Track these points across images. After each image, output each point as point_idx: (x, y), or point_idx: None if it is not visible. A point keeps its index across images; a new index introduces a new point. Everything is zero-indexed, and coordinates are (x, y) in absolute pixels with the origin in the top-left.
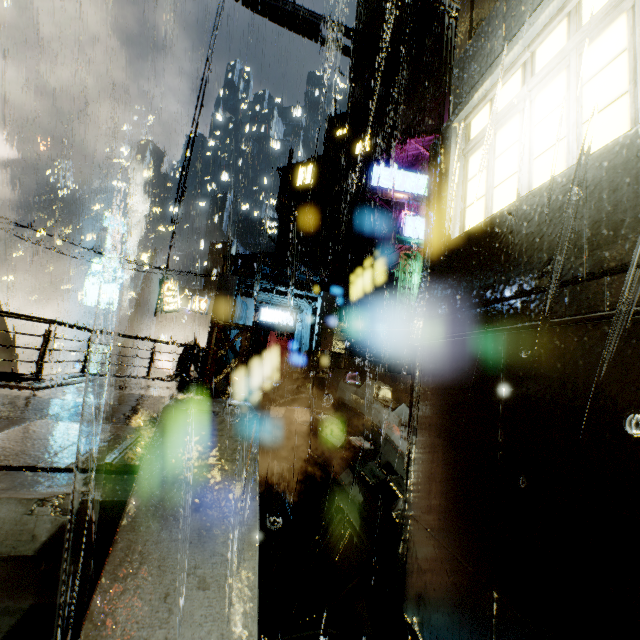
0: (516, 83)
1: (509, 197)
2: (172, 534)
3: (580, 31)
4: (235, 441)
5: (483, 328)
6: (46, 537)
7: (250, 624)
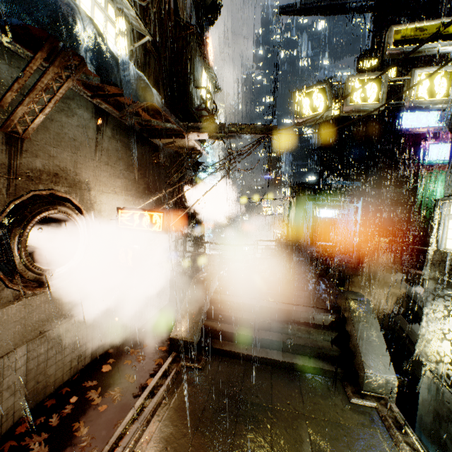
0: None
1: None
2: (363, 326)
3: None
4: (367, 308)
5: (447, 286)
6: (329, 322)
7: (383, 342)
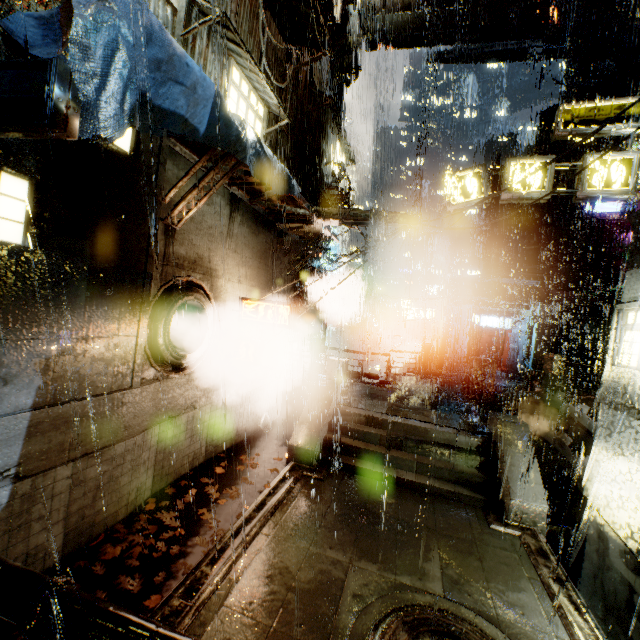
0: None
1: (634, 363)
2: (514, 450)
3: None
4: (522, 432)
5: (618, 409)
6: (475, 446)
7: (537, 470)
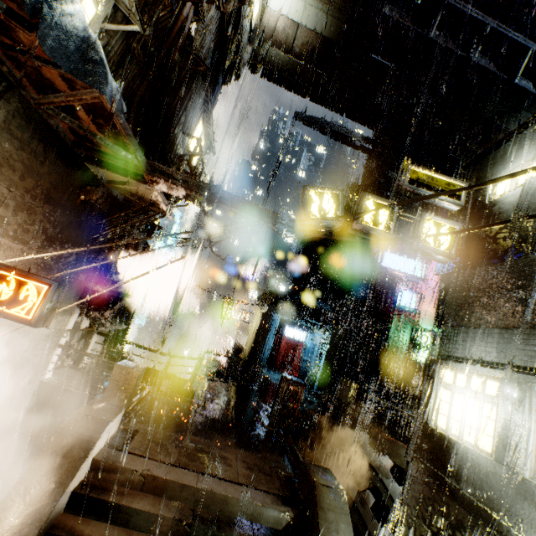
0: (464, 380)
1: (455, 430)
2: None
3: (484, 394)
4: (341, 504)
5: (438, 484)
6: (284, 524)
7: None
